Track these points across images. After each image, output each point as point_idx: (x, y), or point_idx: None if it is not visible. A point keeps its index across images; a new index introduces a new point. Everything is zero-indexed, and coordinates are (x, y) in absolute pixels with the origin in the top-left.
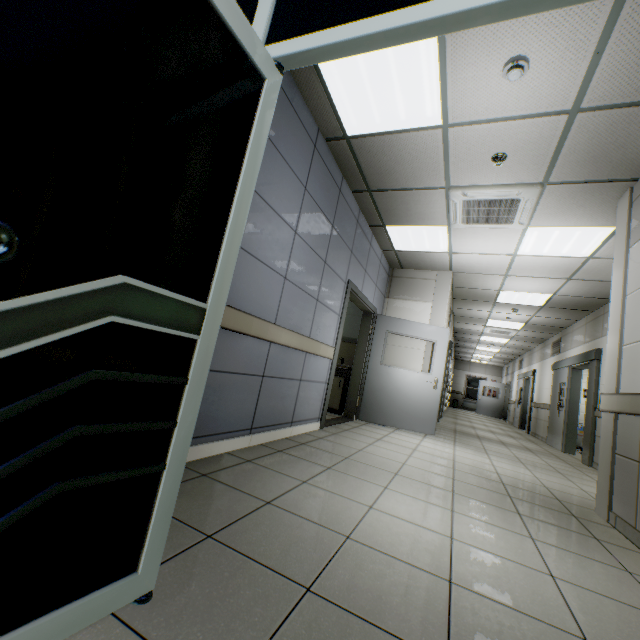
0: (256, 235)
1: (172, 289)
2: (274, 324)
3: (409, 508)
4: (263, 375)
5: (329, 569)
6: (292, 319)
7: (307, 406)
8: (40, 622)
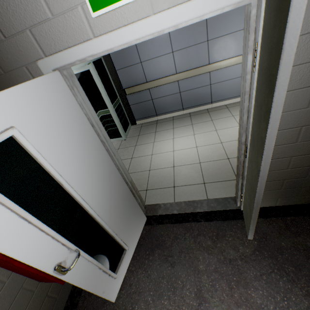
0: (147, 51)
1: (104, 109)
2: (172, 75)
3: (183, 142)
4: (180, 92)
5: (142, 145)
6: (188, 64)
7: (224, 93)
8: (115, 139)
